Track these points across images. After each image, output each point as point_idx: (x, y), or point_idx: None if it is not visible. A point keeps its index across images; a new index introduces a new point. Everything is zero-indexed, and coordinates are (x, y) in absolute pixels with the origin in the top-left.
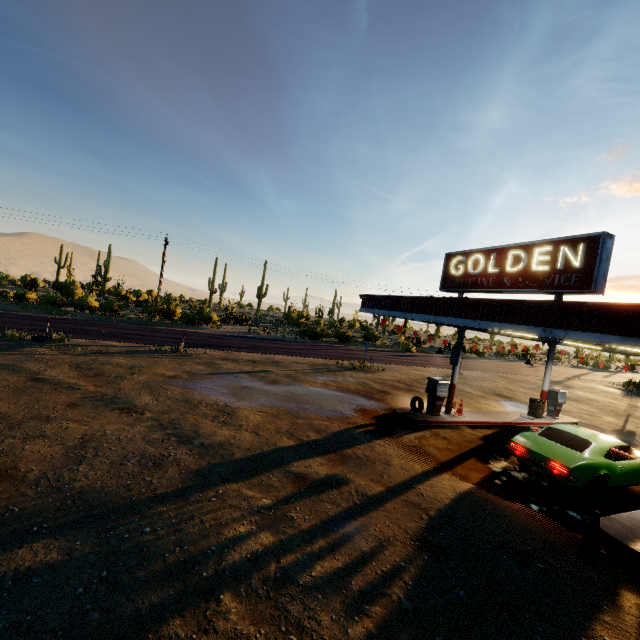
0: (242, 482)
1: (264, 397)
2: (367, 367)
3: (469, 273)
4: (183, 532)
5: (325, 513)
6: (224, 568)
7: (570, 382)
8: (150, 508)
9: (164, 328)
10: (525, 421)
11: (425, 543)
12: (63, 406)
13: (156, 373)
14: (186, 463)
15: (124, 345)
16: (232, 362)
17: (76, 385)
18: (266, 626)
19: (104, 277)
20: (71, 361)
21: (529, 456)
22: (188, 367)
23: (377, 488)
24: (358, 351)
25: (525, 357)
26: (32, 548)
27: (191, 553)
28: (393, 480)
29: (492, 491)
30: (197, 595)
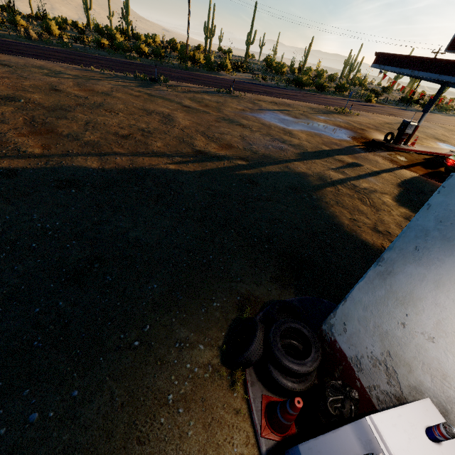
0: (318, 160)
1: (298, 126)
2: (346, 112)
3: None
4: (311, 170)
5: (358, 173)
6: (333, 181)
7: None
8: (293, 163)
9: (200, 74)
10: (452, 154)
11: (400, 187)
12: (214, 121)
13: (232, 107)
14: (291, 150)
15: (196, 87)
16: (263, 103)
17: (205, 111)
18: (355, 193)
19: (126, 21)
20: (185, 96)
21: None
22: (244, 104)
23: (376, 169)
24: (334, 100)
25: None
26: (269, 167)
27: (319, 176)
28: (382, 168)
29: (428, 178)
30: (329, 185)
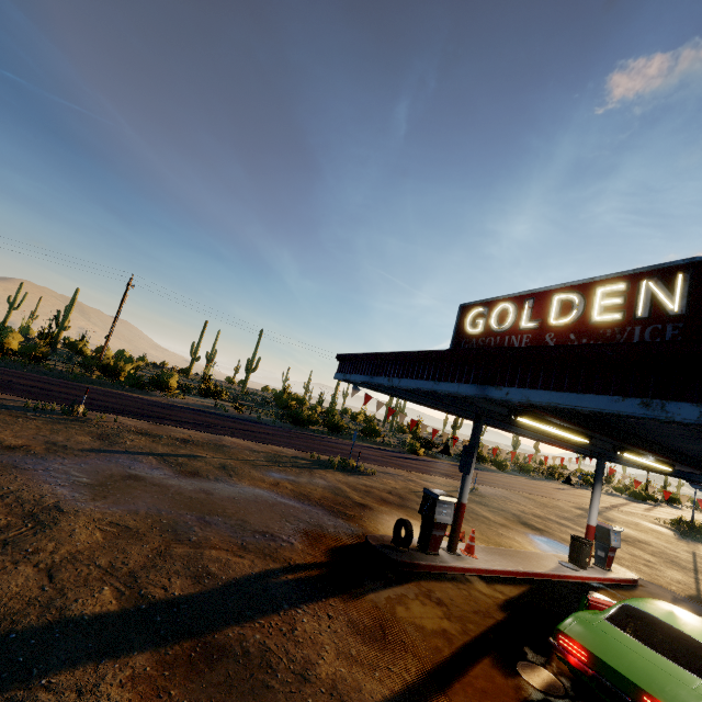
0: None
1: (150, 496)
2: (352, 467)
3: (492, 330)
4: None
5: None
6: None
7: (610, 513)
8: None
9: (93, 387)
10: (567, 573)
11: None
12: None
13: None
14: None
15: None
16: (149, 438)
17: None
18: None
19: (61, 324)
20: None
21: (597, 673)
22: (63, 436)
23: None
24: (349, 446)
25: (552, 476)
26: None
27: None
28: None
29: None
30: None
